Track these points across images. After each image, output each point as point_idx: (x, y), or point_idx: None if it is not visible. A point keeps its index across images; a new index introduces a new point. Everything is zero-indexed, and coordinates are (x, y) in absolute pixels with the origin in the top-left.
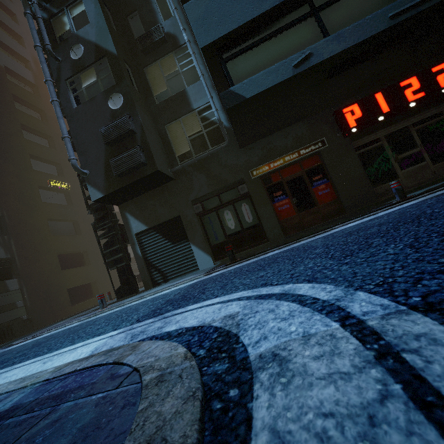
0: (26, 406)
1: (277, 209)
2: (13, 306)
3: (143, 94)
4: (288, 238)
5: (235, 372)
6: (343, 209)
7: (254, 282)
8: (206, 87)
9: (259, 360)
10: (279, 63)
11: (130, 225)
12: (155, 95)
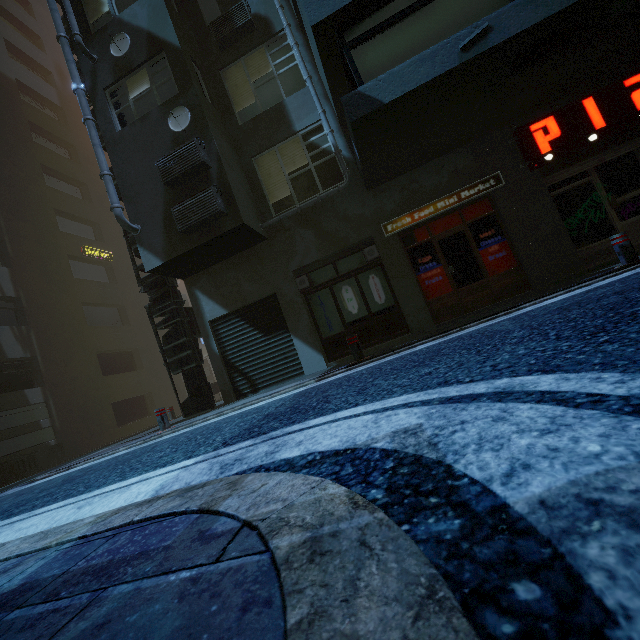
0: (45, 585)
1: (423, 284)
2: (36, 426)
3: (219, 109)
4: (443, 327)
5: (493, 538)
6: (526, 282)
7: (421, 382)
8: (315, 96)
9: (546, 513)
10: (438, 45)
11: (202, 309)
12: (237, 111)
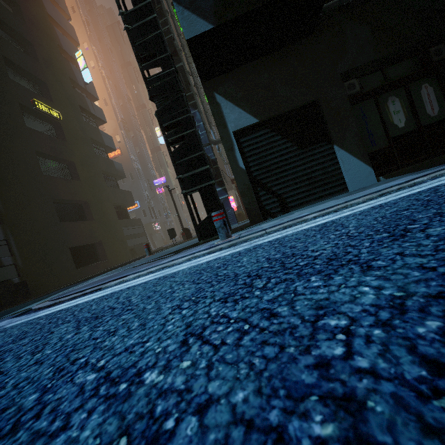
0: None
1: None
2: None
3: None
4: None
5: None
6: None
7: None
8: None
9: None
10: None
11: (225, 117)
12: None
